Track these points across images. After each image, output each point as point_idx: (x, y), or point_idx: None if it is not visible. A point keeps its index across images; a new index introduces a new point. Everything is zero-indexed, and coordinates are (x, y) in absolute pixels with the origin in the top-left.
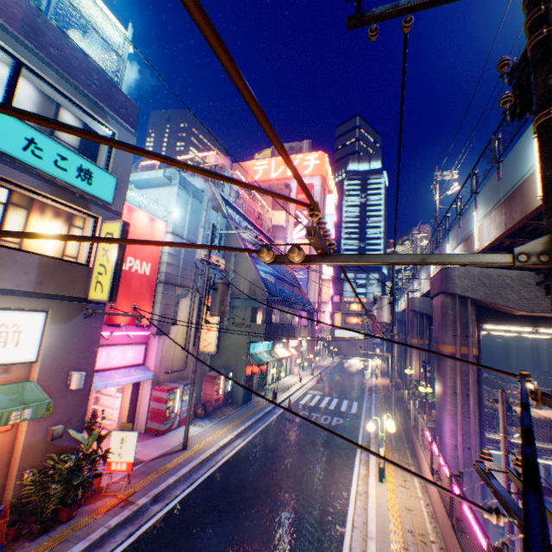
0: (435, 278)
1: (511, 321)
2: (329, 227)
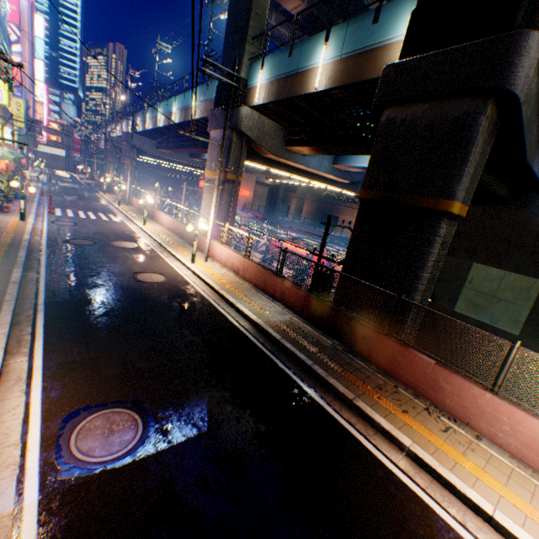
0: (126, 135)
1: (148, 156)
2: (40, 52)
